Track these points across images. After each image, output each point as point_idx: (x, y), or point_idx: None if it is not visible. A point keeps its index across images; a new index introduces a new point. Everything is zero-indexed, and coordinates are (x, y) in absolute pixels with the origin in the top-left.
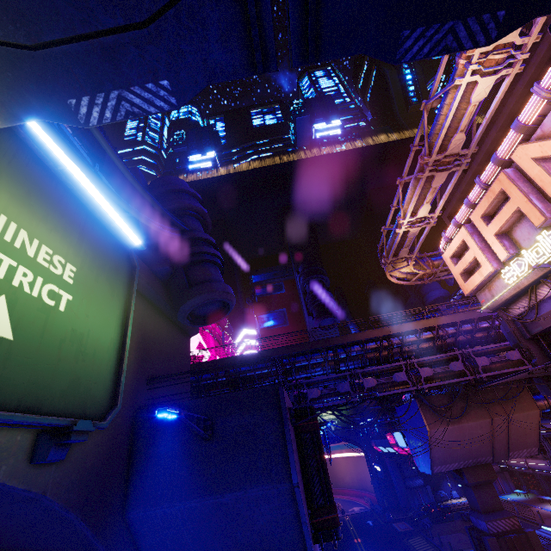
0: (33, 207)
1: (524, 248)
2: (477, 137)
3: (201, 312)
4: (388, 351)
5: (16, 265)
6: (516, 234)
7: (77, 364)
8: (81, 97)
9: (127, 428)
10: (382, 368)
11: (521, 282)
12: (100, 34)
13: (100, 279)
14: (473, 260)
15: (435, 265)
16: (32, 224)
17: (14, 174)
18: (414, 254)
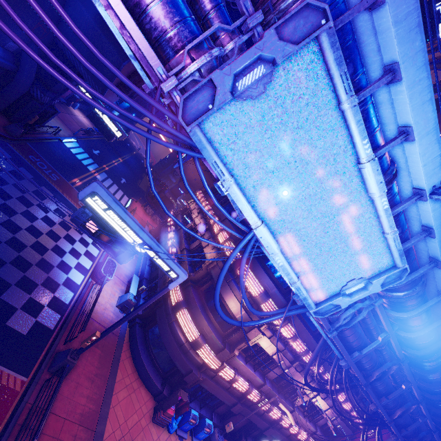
0: None
1: None
2: None
3: None
4: None
5: None
6: None
7: None
8: None
9: None
10: None
11: None
12: None
13: None
14: None
15: None
16: None
17: None
18: None
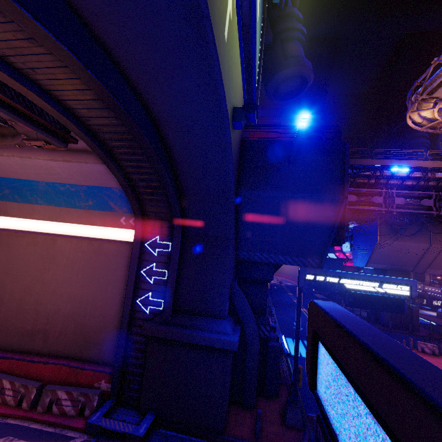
0: None
1: None
2: None
3: (282, 87)
4: (376, 180)
5: None
6: None
7: None
8: None
9: (240, 146)
10: (365, 191)
11: None
12: None
13: (260, 13)
14: None
15: None
16: None
17: None
18: None
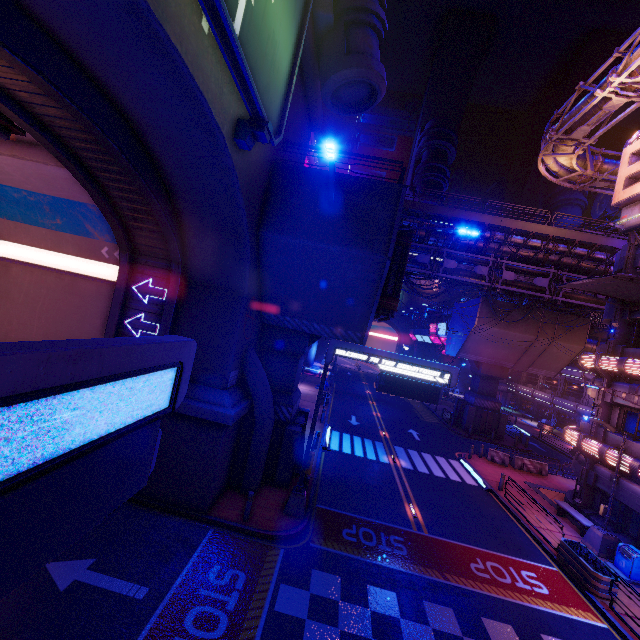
0: None
1: None
2: None
3: (345, 94)
4: (485, 244)
5: None
6: None
7: (270, 71)
8: None
9: (269, 171)
10: (469, 257)
11: None
12: None
13: None
14: None
15: (602, 169)
16: None
17: None
18: (591, 140)
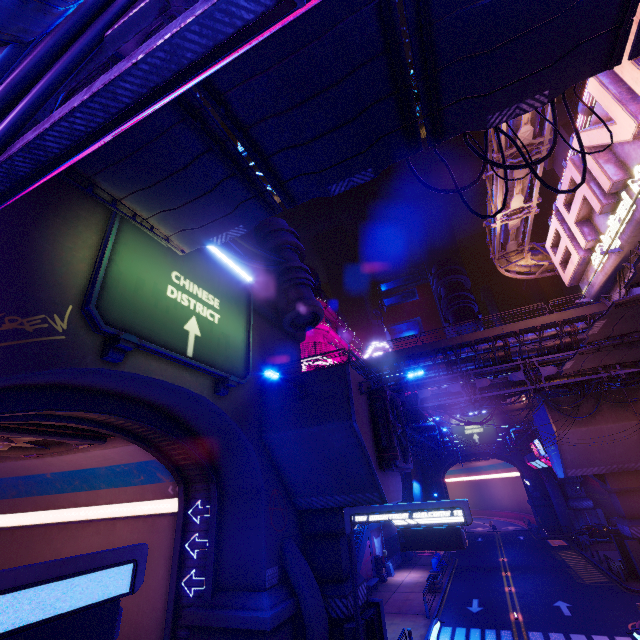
0: (197, 272)
1: (602, 233)
2: (547, 124)
3: (299, 321)
4: (505, 351)
5: (196, 302)
6: (596, 220)
7: (227, 350)
8: (214, 237)
9: (258, 392)
10: (498, 369)
11: (606, 268)
12: (217, 219)
13: (231, 305)
14: (567, 249)
15: None
16: (198, 281)
17: (187, 258)
18: (525, 245)
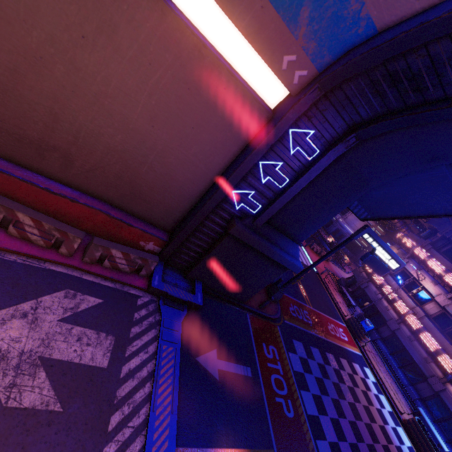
0: None
1: None
2: None
3: None
4: None
5: None
6: None
7: None
8: None
9: None
10: None
11: None
12: None
13: None
14: None
15: None
16: None
17: None
18: None
